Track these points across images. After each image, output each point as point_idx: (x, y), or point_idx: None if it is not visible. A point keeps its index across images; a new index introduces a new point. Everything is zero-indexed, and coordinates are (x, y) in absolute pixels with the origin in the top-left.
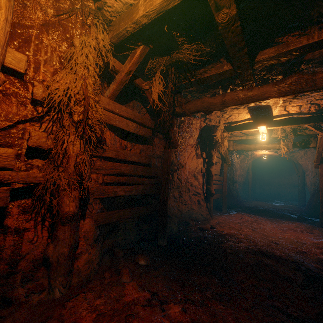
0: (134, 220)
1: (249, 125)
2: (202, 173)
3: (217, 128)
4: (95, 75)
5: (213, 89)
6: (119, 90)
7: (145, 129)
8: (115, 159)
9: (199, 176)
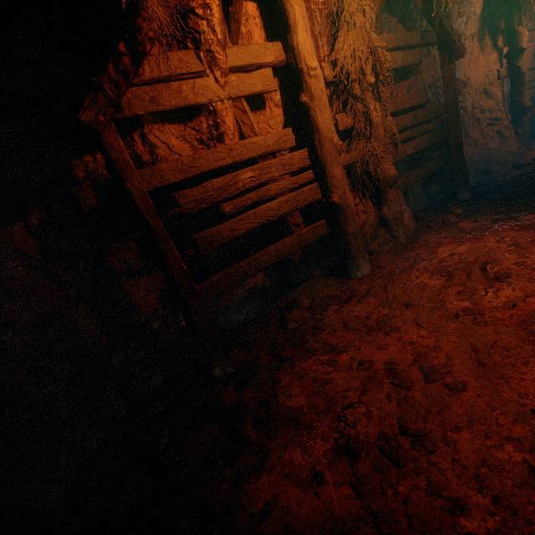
0: (419, 185)
1: None
2: (500, 80)
3: None
4: (371, 15)
5: None
6: (378, 13)
7: (412, 52)
8: (395, 113)
9: (494, 90)
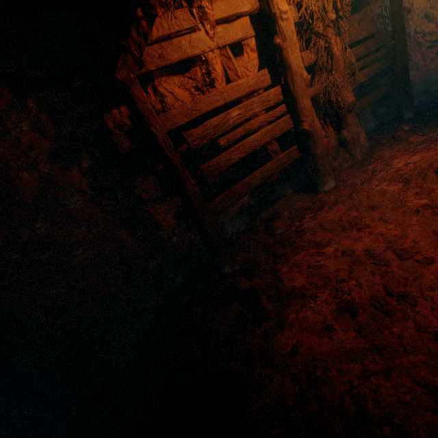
0: (368, 109)
1: None
2: None
3: None
4: None
5: None
6: None
7: None
8: (350, 45)
9: (434, 13)
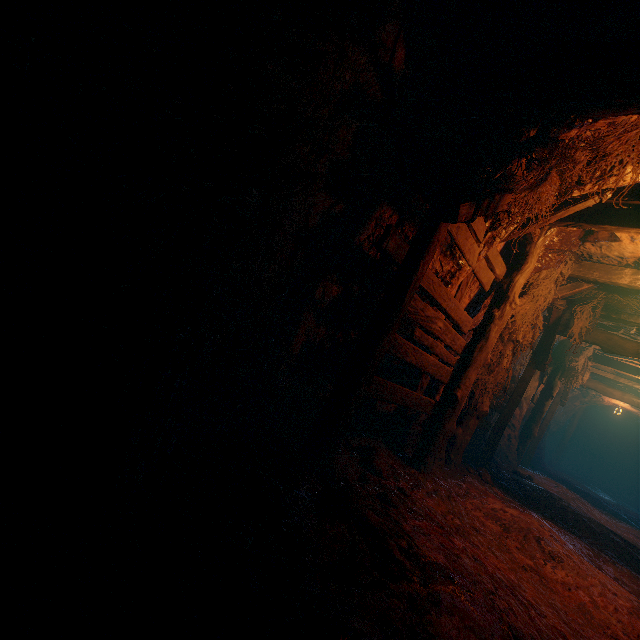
0: None
1: (635, 368)
2: (530, 402)
3: (582, 352)
4: (545, 305)
5: (625, 324)
6: None
7: None
8: None
9: (524, 405)
